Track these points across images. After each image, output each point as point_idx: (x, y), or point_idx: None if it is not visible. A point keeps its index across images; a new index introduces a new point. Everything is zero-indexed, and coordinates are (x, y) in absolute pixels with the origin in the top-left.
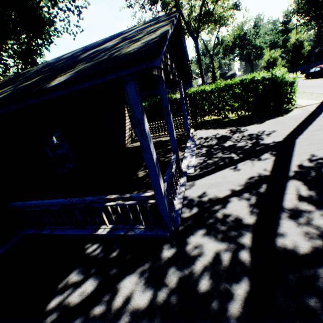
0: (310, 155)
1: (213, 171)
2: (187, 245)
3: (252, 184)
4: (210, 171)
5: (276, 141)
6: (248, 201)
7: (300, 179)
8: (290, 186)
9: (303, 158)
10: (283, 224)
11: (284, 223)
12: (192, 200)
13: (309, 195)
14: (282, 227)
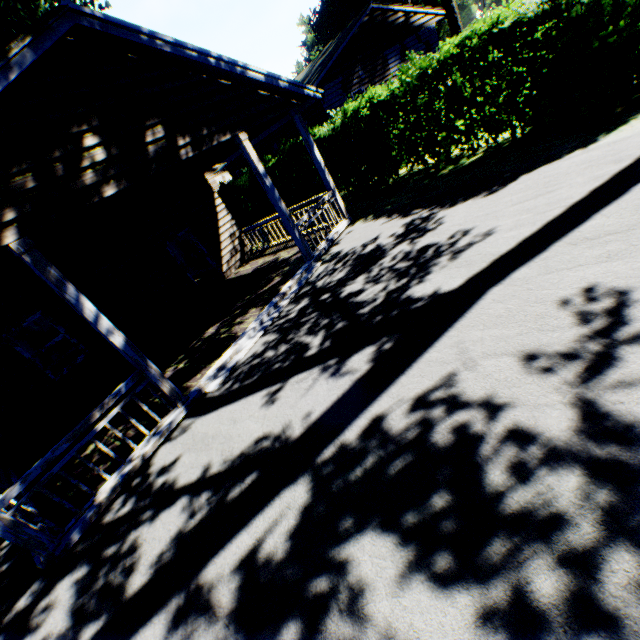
0: (443, 377)
1: (242, 394)
2: (47, 598)
3: (242, 464)
4: (240, 391)
5: (442, 290)
6: (187, 519)
7: (318, 484)
8: (278, 504)
9: (413, 390)
10: (150, 628)
11: (155, 625)
12: (146, 478)
13: (269, 556)
14: (142, 635)
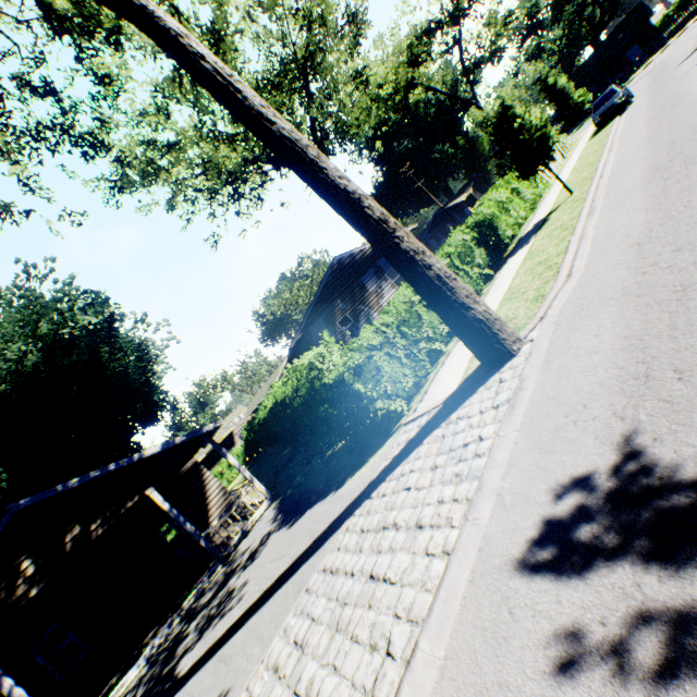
0: None
1: None
2: None
3: None
4: None
5: (180, 672)
6: None
7: None
8: None
9: None
10: None
11: None
12: None
13: None
14: None
